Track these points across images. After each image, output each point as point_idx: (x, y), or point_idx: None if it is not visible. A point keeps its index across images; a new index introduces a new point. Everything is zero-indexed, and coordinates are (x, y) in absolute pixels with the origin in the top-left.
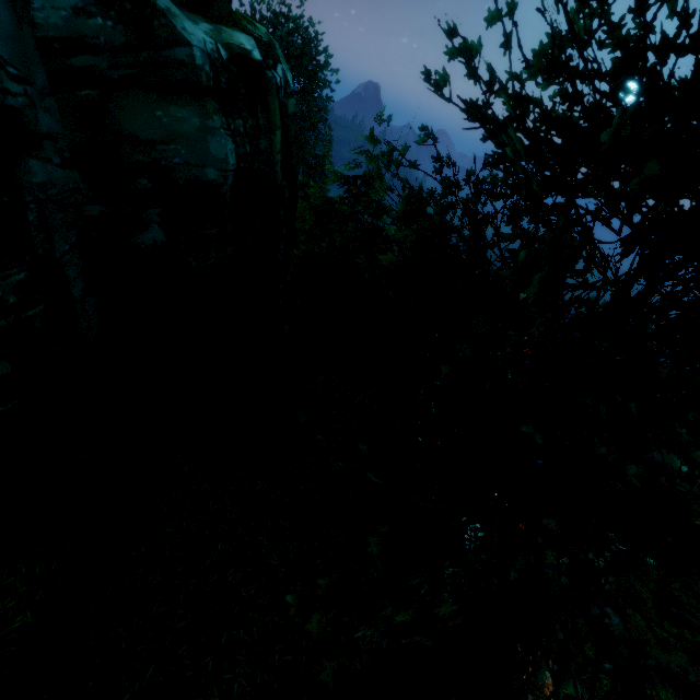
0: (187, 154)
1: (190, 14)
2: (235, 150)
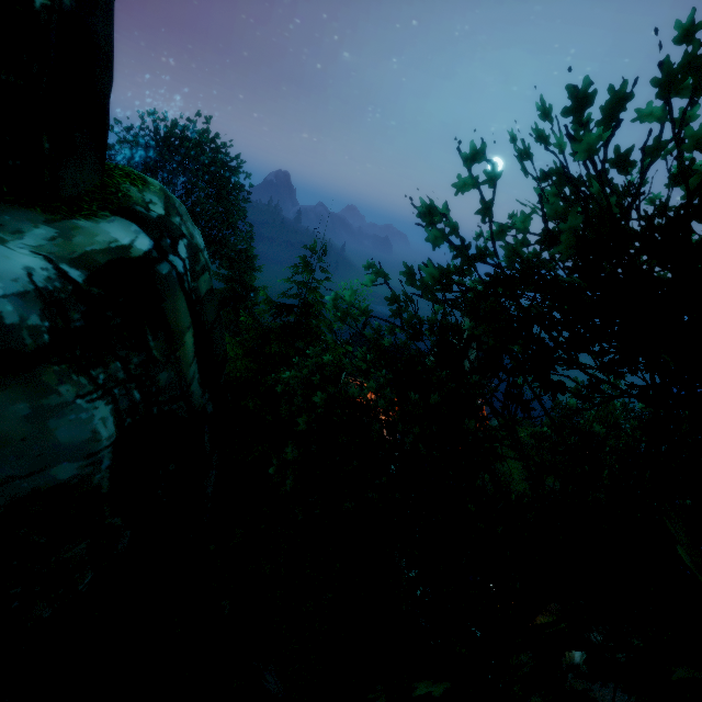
0: (4, 466)
1: (11, 216)
2: (112, 410)
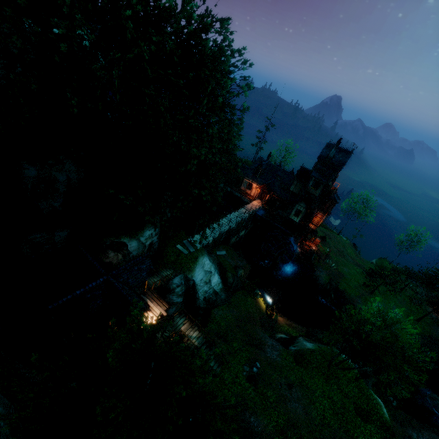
0: None
1: None
2: None
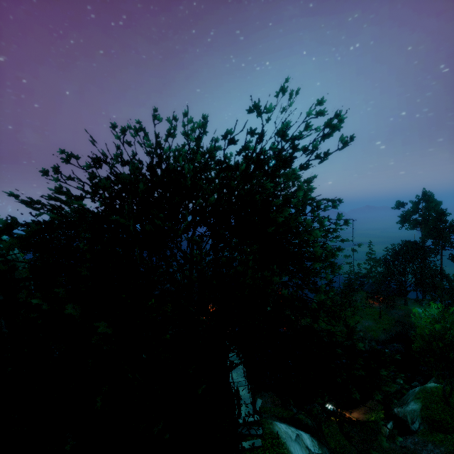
0: None
1: None
2: None
